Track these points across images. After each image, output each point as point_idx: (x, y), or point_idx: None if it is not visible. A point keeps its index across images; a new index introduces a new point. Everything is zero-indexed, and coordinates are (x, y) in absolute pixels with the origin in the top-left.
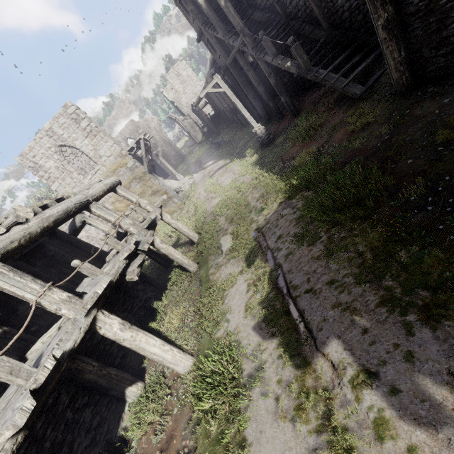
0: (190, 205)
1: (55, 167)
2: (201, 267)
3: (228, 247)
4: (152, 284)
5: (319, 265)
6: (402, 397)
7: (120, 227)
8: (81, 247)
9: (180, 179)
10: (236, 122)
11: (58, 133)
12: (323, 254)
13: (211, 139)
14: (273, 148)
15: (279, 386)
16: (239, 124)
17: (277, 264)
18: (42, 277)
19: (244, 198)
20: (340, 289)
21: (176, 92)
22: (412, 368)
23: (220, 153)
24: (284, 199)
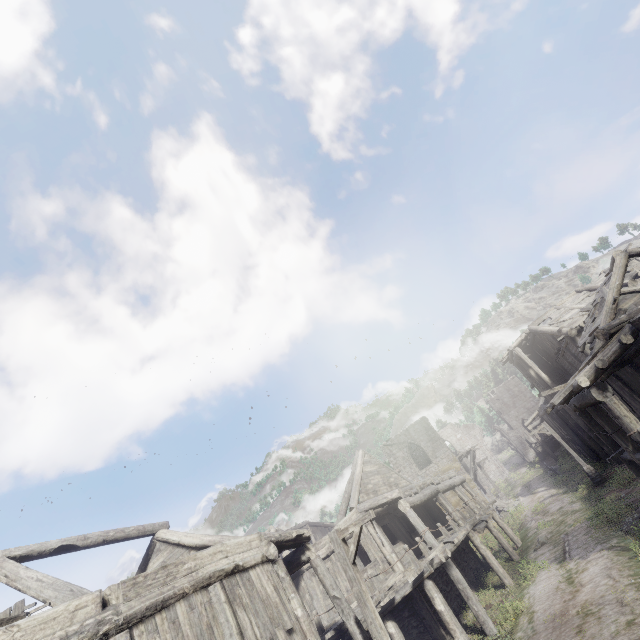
0: (514, 524)
1: (402, 456)
2: (522, 556)
3: (544, 541)
4: (479, 562)
5: (584, 540)
6: (584, 557)
7: (469, 506)
8: (440, 512)
9: (502, 498)
10: (578, 452)
11: (412, 434)
12: (587, 537)
13: (545, 463)
14: (600, 488)
15: (552, 568)
16: (582, 455)
17: (568, 544)
18: (429, 516)
19: (564, 519)
20: (586, 544)
21: (504, 405)
22: (590, 552)
23: (554, 481)
24: (587, 519)
